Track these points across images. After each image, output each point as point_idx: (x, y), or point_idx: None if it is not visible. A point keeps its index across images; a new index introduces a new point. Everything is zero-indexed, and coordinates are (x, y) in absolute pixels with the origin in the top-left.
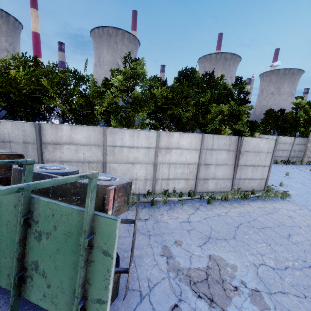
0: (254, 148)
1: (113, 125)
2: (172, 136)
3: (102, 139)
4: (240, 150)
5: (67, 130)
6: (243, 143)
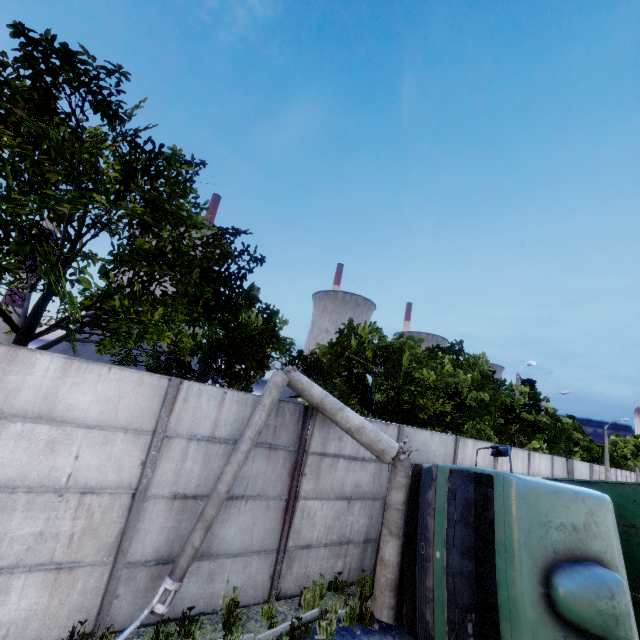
0: (580, 475)
1: (485, 439)
2: (535, 458)
3: (493, 461)
4: (571, 477)
5: (471, 447)
6: (574, 468)
